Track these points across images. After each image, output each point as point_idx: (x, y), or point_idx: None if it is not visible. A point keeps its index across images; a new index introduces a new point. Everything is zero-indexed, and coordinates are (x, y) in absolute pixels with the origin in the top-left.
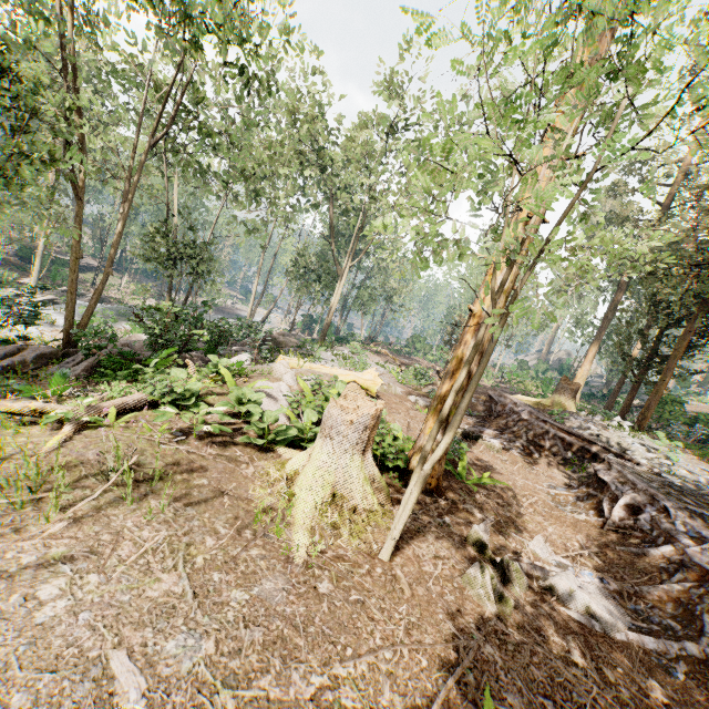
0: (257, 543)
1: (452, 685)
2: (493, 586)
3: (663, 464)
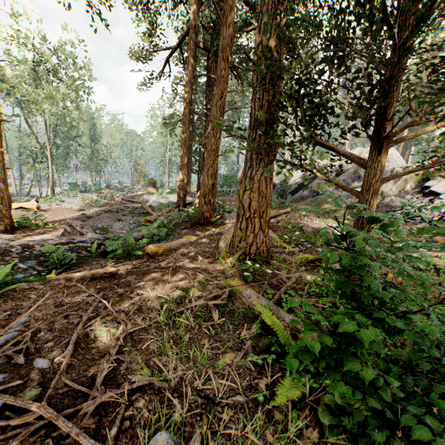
0: None
1: None
2: None
3: (156, 202)
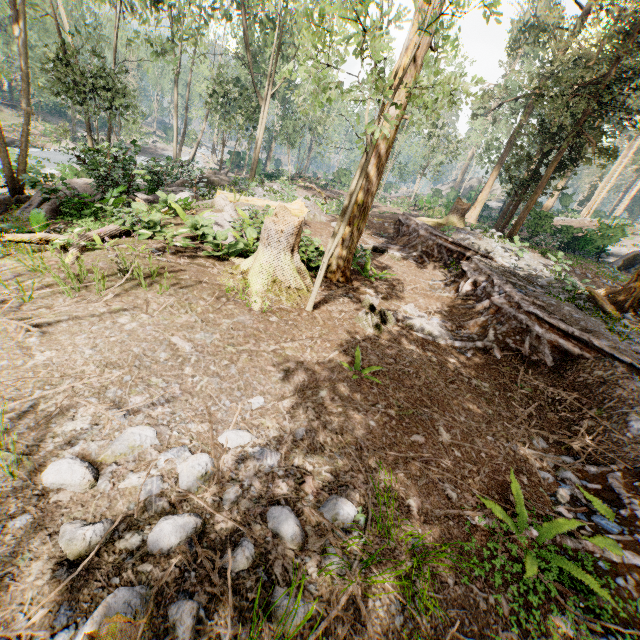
0: (230, 303)
1: (342, 352)
2: (372, 321)
3: (512, 260)
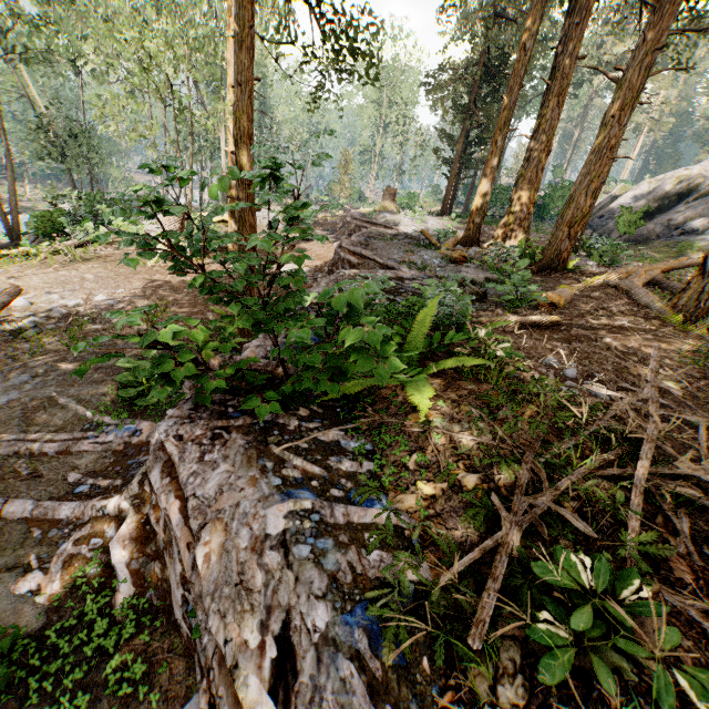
0: None
1: None
2: None
3: (412, 227)
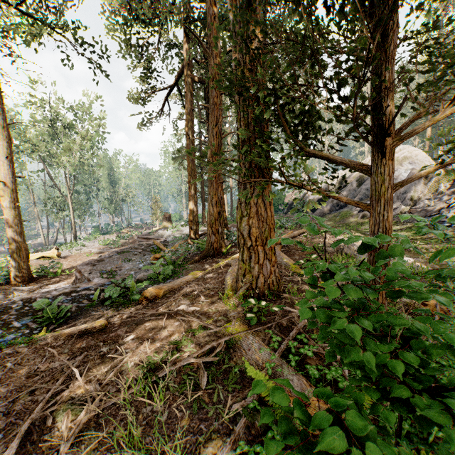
0: None
1: None
2: None
3: (171, 236)
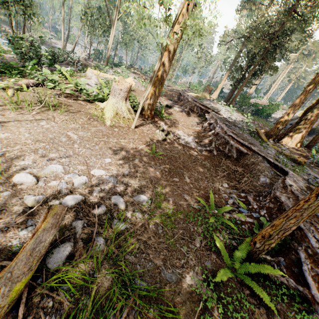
0: (95, 121)
1: (147, 146)
2: (162, 135)
3: (228, 115)
